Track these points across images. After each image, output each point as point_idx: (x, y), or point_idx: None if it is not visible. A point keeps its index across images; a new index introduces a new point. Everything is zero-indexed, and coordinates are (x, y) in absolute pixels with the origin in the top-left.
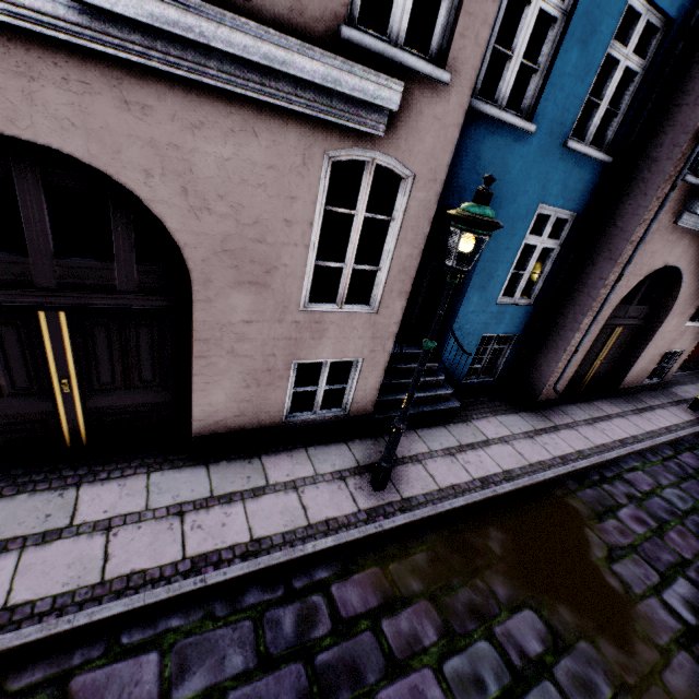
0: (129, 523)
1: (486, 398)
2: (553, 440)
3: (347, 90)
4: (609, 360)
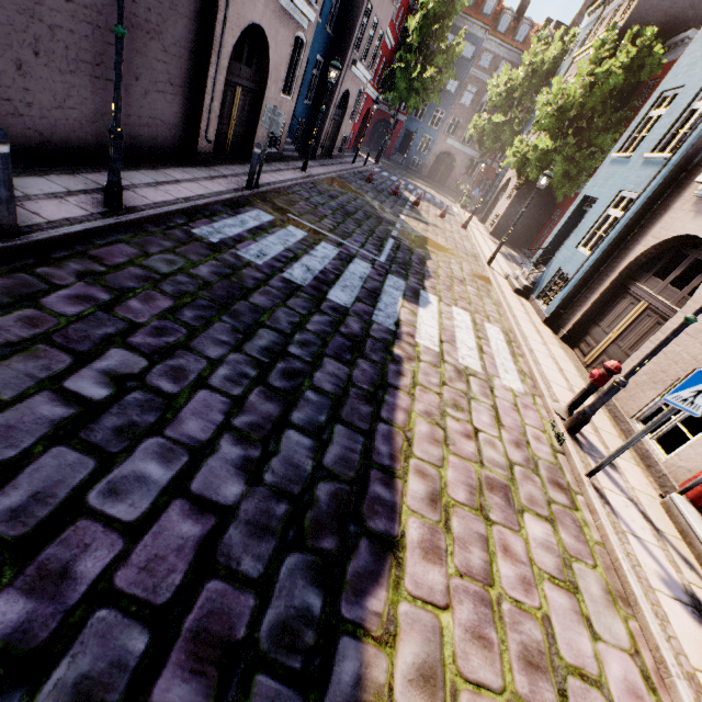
0: (268, 173)
1: (300, 155)
2: (328, 168)
3: (309, 17)
4: (330, 139)
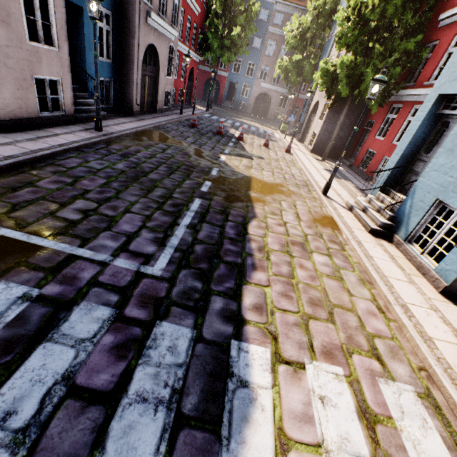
0: (16, 143)
1: (114, 114)
2: (145, 121)
3: None
4: (150, 95)
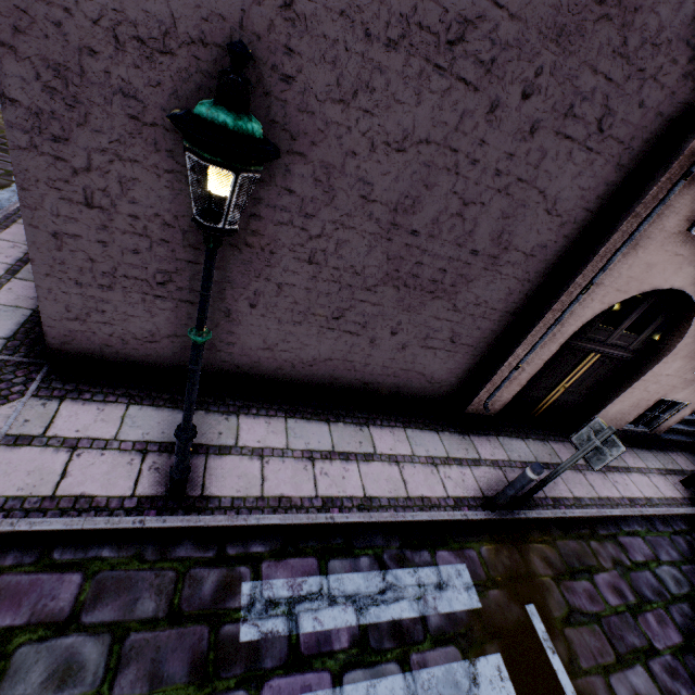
0: (585, 470)
1: None
2: None
3: None
4: None
